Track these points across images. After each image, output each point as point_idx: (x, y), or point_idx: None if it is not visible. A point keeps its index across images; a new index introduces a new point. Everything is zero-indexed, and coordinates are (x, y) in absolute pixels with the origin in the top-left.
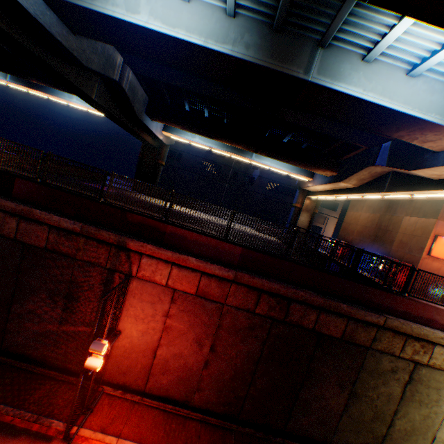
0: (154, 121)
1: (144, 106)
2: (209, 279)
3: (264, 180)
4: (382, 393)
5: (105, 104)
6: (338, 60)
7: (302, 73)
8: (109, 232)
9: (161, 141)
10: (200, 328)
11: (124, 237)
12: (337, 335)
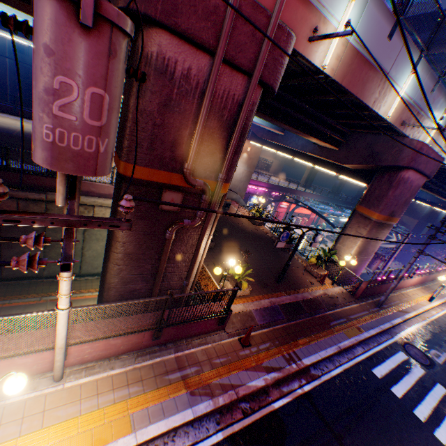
0: None
1: None
2: None
3: None
4: None
5: None
6: None
7: None
8: None
9: None
10: None
11: None
12: None
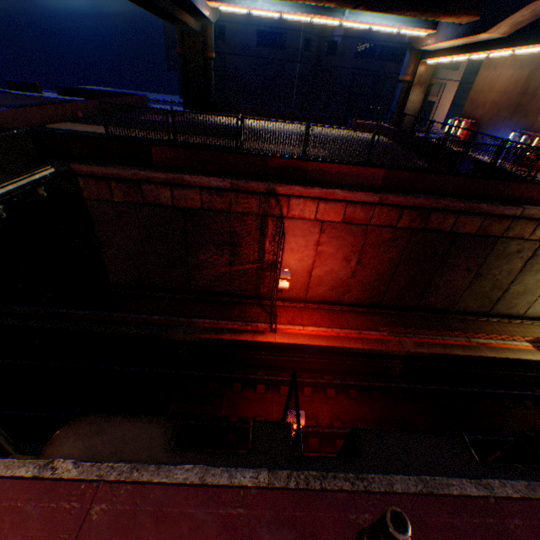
0: None
1: None
2: (354, 207)
3: (352, 42)
4: (504, 270)
5: None
6: None
7: None
8: (257, 183)
9: (208, 20)
10: (346, 249)
11: (272, 185)
12: (471, 232)
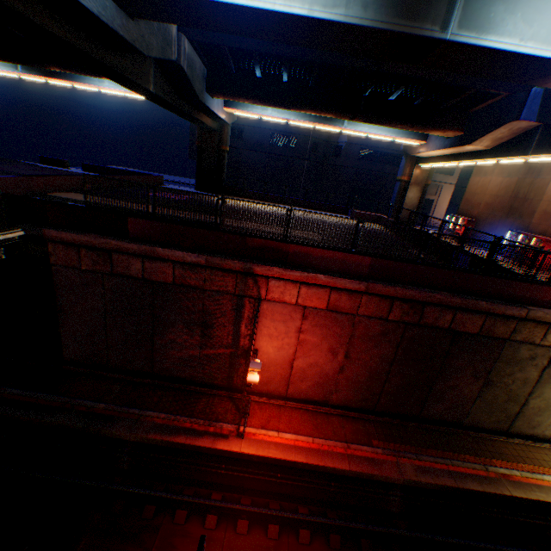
0: (215, 98)
1: (203, 82)
2: (339, 294)
3: (354, 147)
4: (517, 379)
5: (162, 93)
6: (487, 2)
7: (437, 31)
8: (233, 261)
9: (224, 121)
10: (332, 339)
11: (249, 264)
12: (473, 331)
